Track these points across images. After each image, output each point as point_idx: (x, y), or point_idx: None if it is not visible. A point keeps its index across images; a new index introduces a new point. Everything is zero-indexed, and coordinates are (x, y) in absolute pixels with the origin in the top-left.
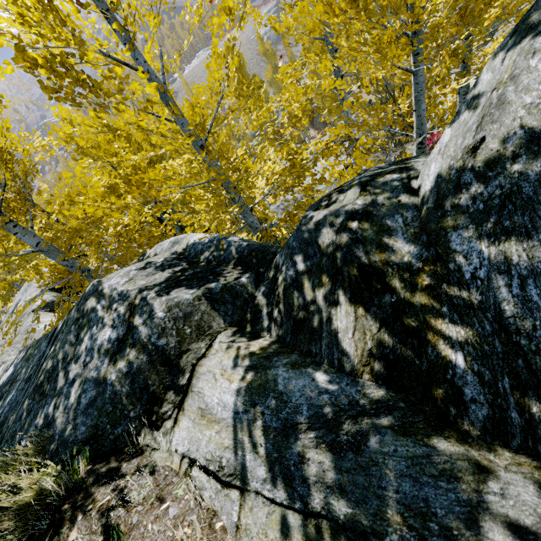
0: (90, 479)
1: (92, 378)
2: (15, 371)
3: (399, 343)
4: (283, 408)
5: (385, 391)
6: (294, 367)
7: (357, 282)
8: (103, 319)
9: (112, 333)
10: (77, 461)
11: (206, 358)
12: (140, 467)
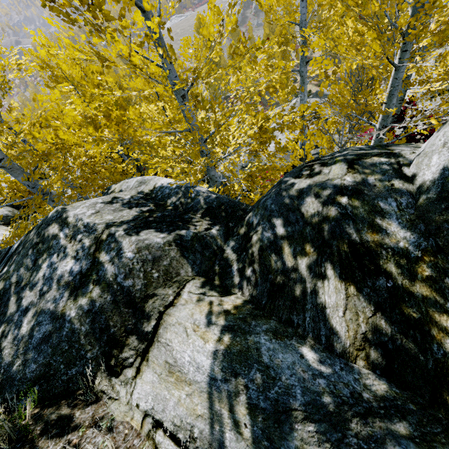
0: (37, 428)
1: (48, 310)
2: None
3: (399, 333)
4: (271, 386)
5: (388, 385)
6: (277, 336)
7: (348, 259)
8: (65, 249)
9: (74, 265)
10: (22, 401)
11: (175, 308)
12: (96, 418)
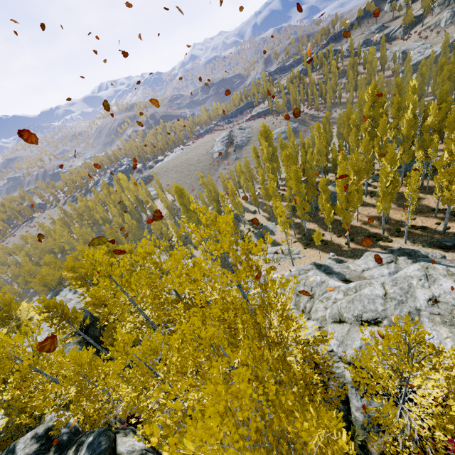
0: None
1: None
2: None
3: None
4: None
5: None
6: None
7: None
8: None
9: None
10: None
11: None
12: None
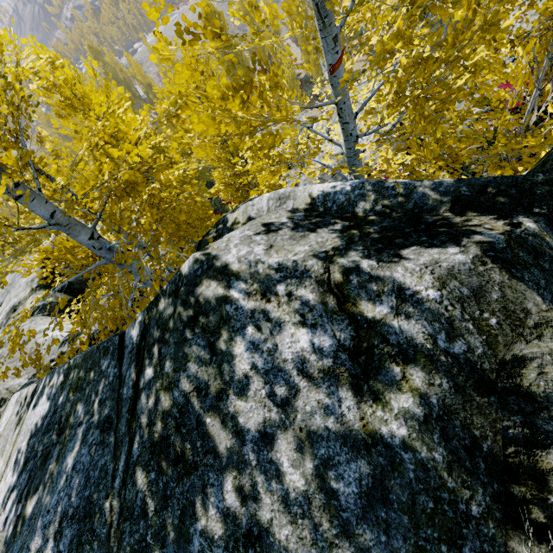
0: None
1: (329, 432)
2: (57, 408)
3: None
4: None
5: None
6: None
7: None
8: (267, 314)
9: (314, 337)
10: None
11: None
12: None
